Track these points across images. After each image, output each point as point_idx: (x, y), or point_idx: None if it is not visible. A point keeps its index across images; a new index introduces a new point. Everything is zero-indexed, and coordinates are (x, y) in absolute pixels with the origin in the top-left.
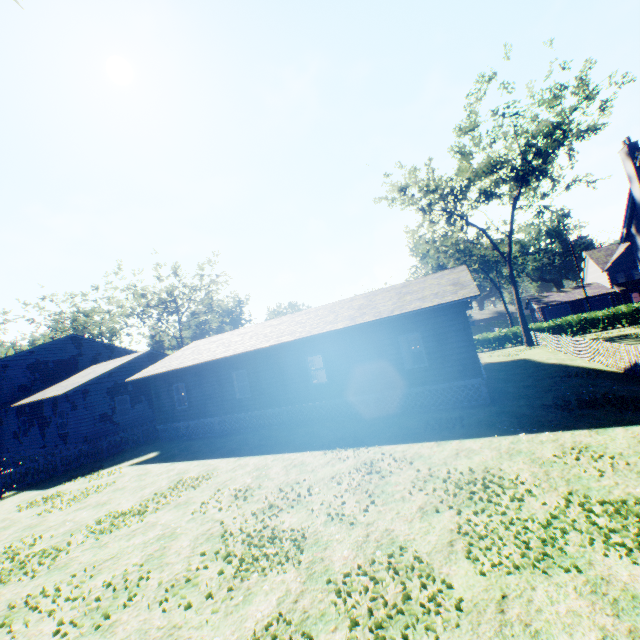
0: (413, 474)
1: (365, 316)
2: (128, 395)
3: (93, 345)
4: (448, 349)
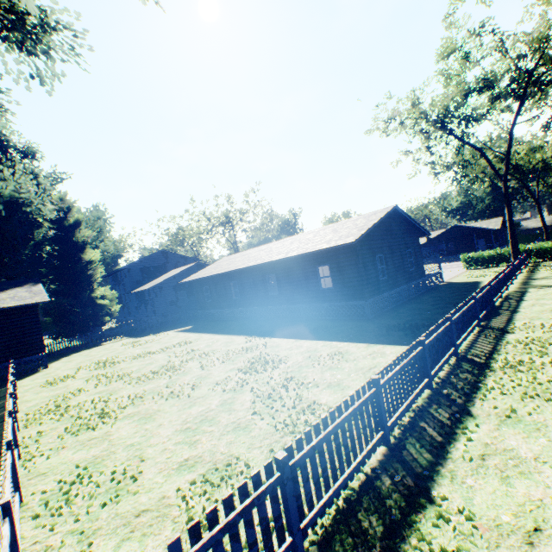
0: (257, 354)
1: (295, 251)
2: (185, 290)
3: (174, 256)
4: (346, 278)
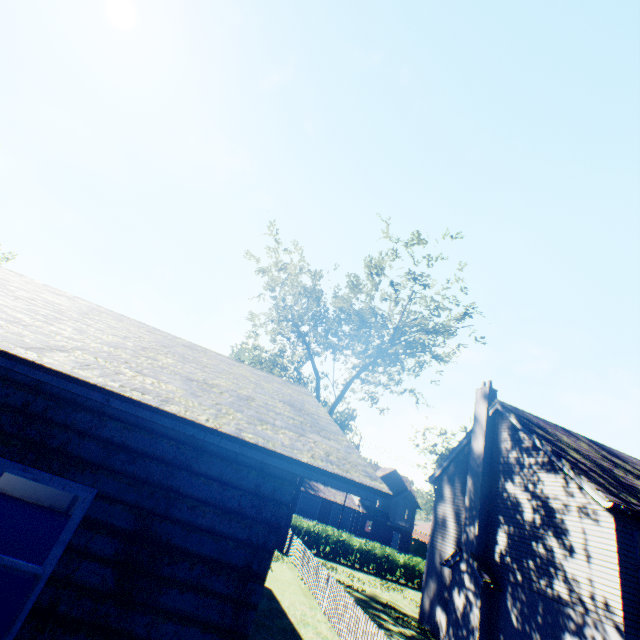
0: None
1: None
2: None
3: None
4: (135, 637)
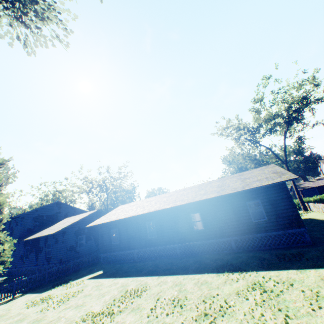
0: (300, 294)
1: (225, 190)
2: (84, 235)
3: (66, 207)
4: (279, 210)
